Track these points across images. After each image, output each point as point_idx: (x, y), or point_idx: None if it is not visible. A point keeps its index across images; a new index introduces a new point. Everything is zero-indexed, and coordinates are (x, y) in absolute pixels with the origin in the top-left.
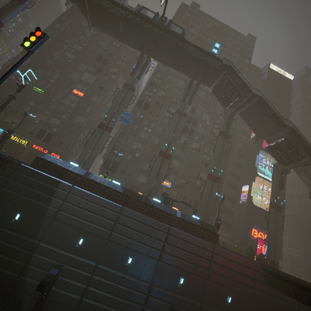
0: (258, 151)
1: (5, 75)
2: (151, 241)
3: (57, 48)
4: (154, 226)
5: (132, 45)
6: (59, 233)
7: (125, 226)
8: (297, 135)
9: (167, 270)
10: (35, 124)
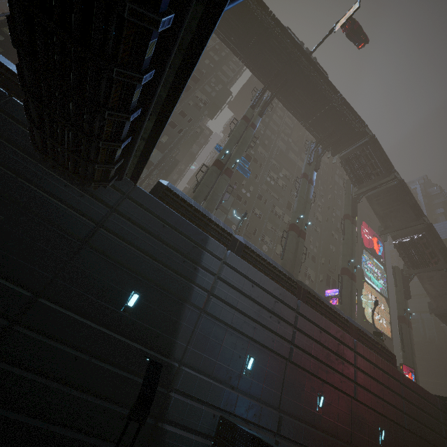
0: (362, 250)
1: None
2: (341, 363)
3: None
4: (339, 338)
5: (257, 70)
6: (212, 344)
7: (306, 335)
8: (435, 233)
9: (363, 417)
10: None
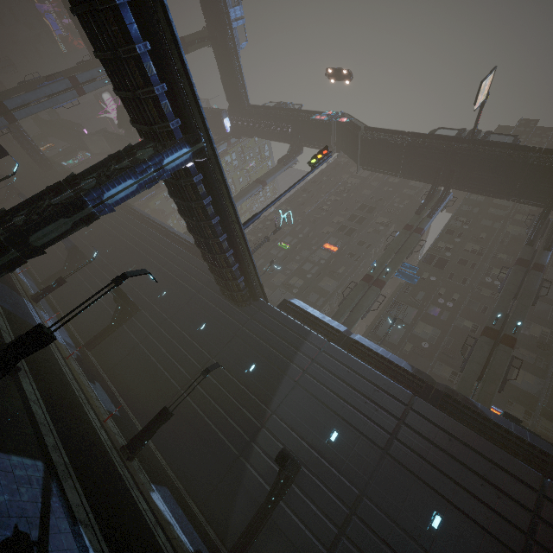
0: None
1: (289, 189)
2: (492, 494)
3: (309, 204)
4: (495, 460)
5: (419, 177)
6: (301, 409)
7: (421, 435)
8: None
9: None
10: (272, 285)
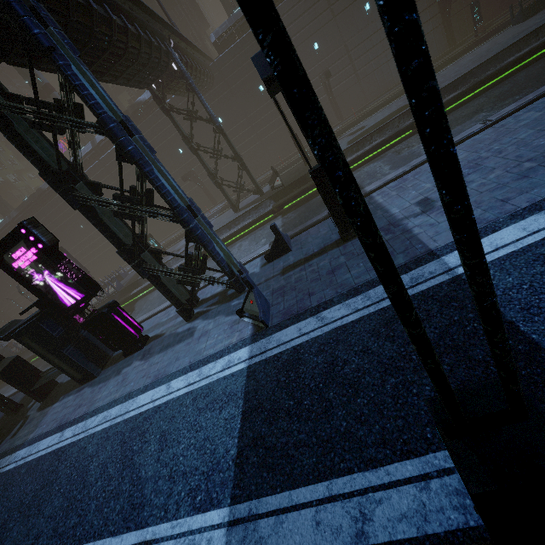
0: None
1: None
2: None
3: None
4: None
5: None
6: None
7: None
8: None
9: None
10: None
